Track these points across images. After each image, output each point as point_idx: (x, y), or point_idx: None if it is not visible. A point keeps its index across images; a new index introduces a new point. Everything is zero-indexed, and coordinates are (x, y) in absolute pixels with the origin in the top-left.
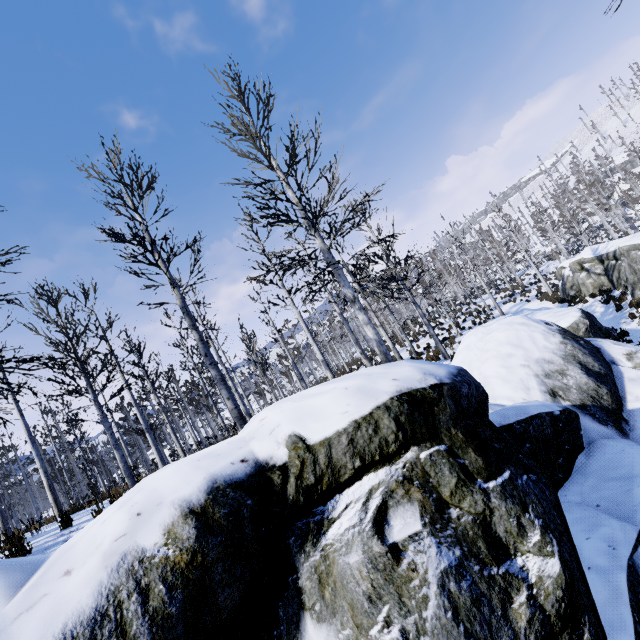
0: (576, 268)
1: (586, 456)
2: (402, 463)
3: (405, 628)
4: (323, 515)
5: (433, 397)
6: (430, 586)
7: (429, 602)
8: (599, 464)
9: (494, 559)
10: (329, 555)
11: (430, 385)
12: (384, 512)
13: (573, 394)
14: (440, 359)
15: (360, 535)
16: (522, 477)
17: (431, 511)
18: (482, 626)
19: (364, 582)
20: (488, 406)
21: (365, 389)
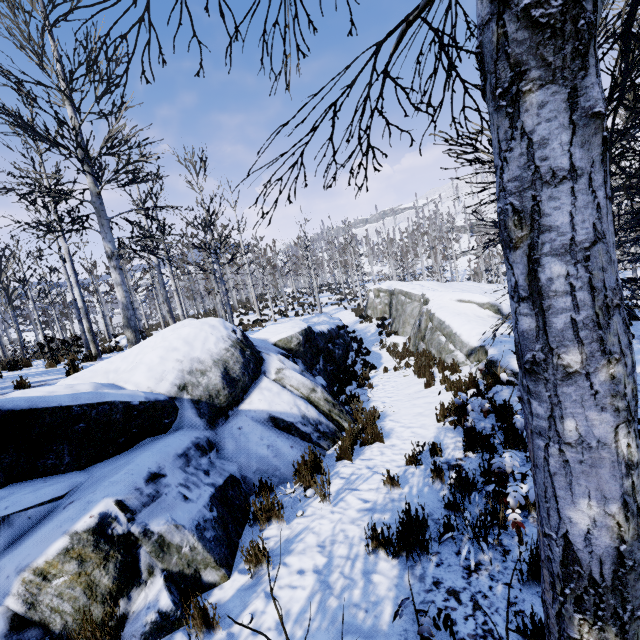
0: (376, 294)
1: (157, 439)
2: None
3: None
4: None
5: None
6: None
7: None
8: (146, 446)
9: None
10: None
11: None
12: None
13: (198, 391)
14: None
15: None
16: None
17: None
18: None
19: None
20: None
21: None
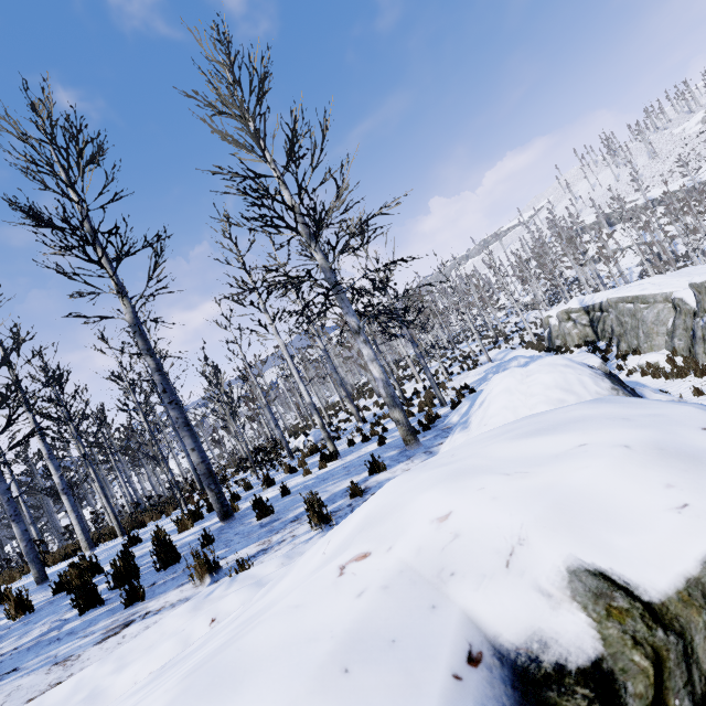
0: (563, 317)
1: None
2: None
3: None
4: None
5: None
6: None
7: None
8: None
9: None
10: None
11: None
12: None
13: None
14: (435, 405)
15: None
16: None
17: None
18: None
19: None
20: None
21: (681, 449)
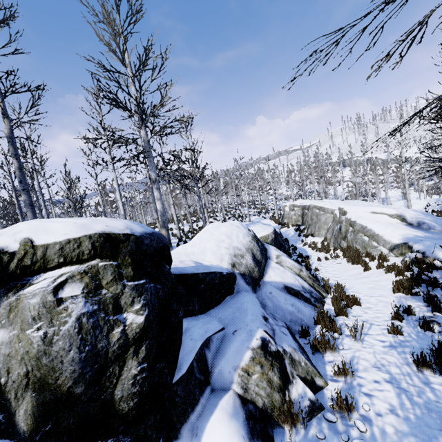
0: (291, 208)
1: (232, 297)
2: (87, 265)
3: (47, 332)
4: (28, 281)
5: (122, 239)
6: (71, 318)
7: (67, 324)
8: (233, 301)
9: (114, 313)
10: (21, 298)
11: (124, 233)
12: (63, 284)
13: (242, 268)
14: None
15: (44, 292)
16: (150, 284)
17: (91, 288)
18: (92, 337)
19: (34, 311)
20: (167, 255)
21: (85, 226)
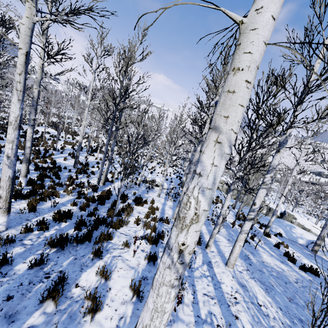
0: (221, 181)
1: None
2: None
3: None
4: None
5: None
6: None
7: None
8: None
9: None
10: None
11: None
12: None
13: None
14: None
15: None
16: None
17: None
18: None
19: None
20: None
21: None
